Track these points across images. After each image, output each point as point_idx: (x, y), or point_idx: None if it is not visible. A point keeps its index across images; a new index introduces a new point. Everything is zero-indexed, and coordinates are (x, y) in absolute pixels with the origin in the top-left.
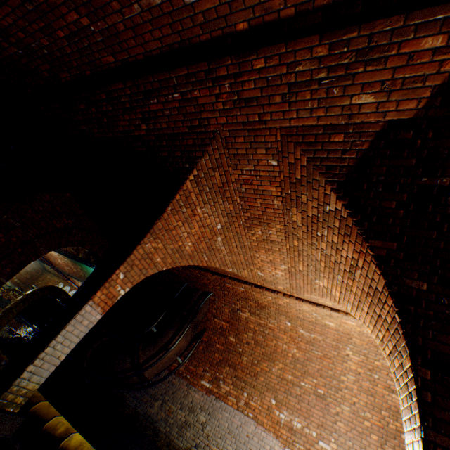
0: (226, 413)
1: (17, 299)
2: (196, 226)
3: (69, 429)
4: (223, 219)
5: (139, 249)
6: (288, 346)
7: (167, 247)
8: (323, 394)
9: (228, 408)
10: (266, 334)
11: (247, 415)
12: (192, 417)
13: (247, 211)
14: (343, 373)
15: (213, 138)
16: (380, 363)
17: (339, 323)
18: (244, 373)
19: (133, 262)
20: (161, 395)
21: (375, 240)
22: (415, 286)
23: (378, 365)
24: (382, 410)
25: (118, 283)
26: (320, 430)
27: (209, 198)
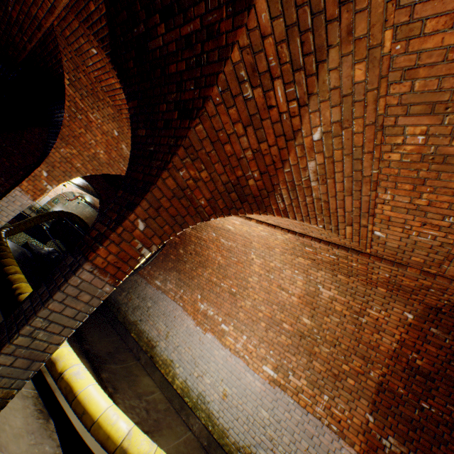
0: (166, 302)
1: (36, 215)
2: (98, 133)
3: (17, 272)
4: (115, 125)
5: (56, 153)
6: (216, 255)
7: (83, 154)
8: (235, 292)
9: (167, 299)
10: (202, 246)
11: (178, 304)
12: (143, 303)
13: (122, 113)
14: (250, 276)
15: (57, 36)
16: (273, 265)
17: (232, 225)
18: (185, 277)
19: (54, 164)
20: (128, 289)
21: (131, 103)
22: (141, 135)
23: (273, 267)
24: (274, 305)
25: (43, 179)
26: (225, 317)
27: (93, 103)
